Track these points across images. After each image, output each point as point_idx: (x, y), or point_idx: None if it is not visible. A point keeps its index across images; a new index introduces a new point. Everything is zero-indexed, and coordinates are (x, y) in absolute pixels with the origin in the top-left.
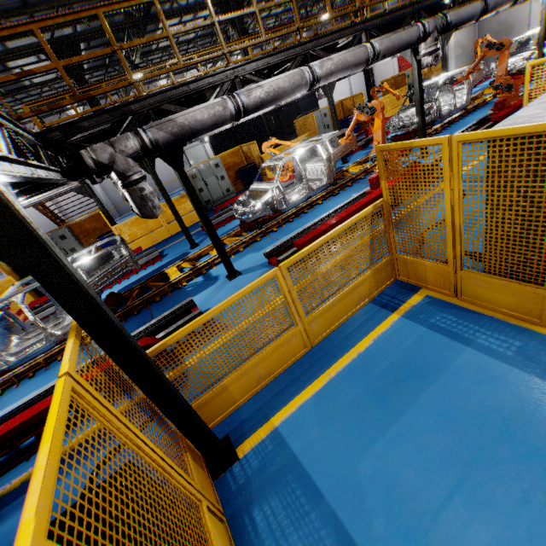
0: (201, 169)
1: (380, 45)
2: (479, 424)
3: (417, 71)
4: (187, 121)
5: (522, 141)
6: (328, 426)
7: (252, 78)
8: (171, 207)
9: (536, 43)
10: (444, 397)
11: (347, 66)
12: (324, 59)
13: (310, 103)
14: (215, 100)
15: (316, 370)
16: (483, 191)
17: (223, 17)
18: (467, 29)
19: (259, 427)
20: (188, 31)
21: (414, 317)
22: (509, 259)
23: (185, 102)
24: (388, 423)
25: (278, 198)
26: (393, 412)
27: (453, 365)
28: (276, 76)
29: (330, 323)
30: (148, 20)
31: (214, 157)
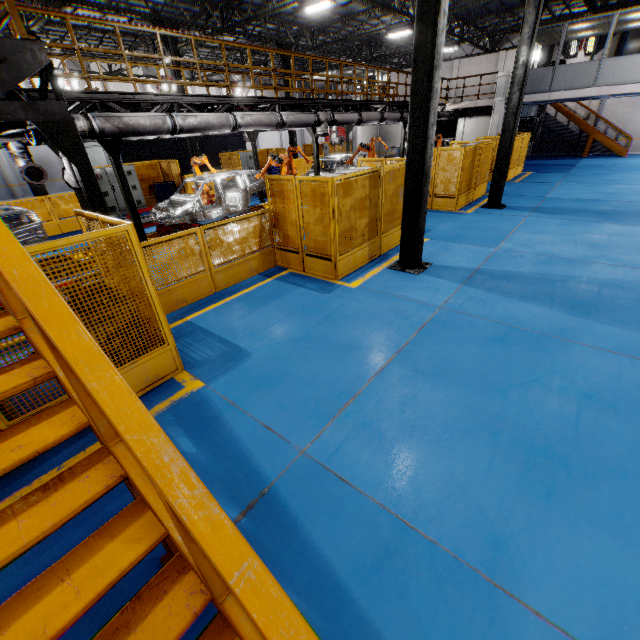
0: (110, 172)
1: (287, 118)
2: (294, 307)
3: (316, 144)
4: (132, 122)
5: (318, 184)
6: (221, 316)
7: (188, 108)
8: (80, 196)
9: (404, 153)
10: (283, 302)
11: (262, 124)
12: (246, 113)
13: (239, 143)
14: (157, 114)
15: (217, 300)
16: (309, 206)
17: (170, 57)
18: (371, 127)
19: (177, 321)
20: (140, 56)
21: (280, 279)
22: (321, 244)
23: (119, 104)
24: (254, 311)
25: (198, 210)
26: (257, 308)
27: (291, 293)
28: (208, 113)
29: (230, 280)
30: (68, 2)
31: (126, 164)
